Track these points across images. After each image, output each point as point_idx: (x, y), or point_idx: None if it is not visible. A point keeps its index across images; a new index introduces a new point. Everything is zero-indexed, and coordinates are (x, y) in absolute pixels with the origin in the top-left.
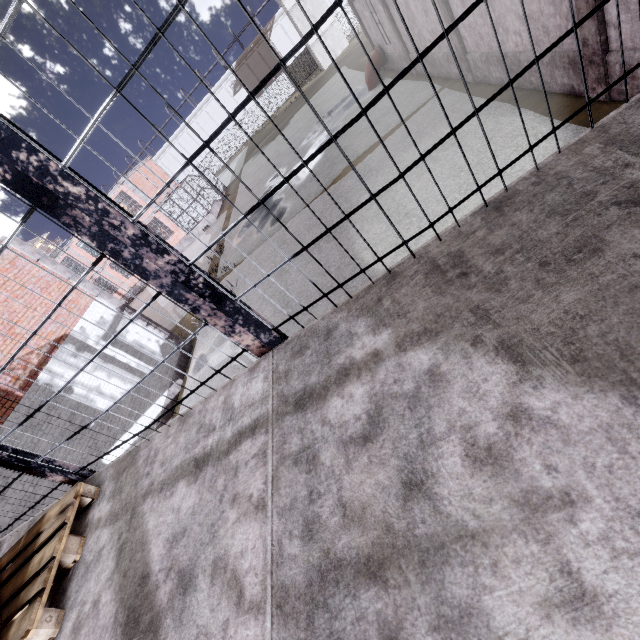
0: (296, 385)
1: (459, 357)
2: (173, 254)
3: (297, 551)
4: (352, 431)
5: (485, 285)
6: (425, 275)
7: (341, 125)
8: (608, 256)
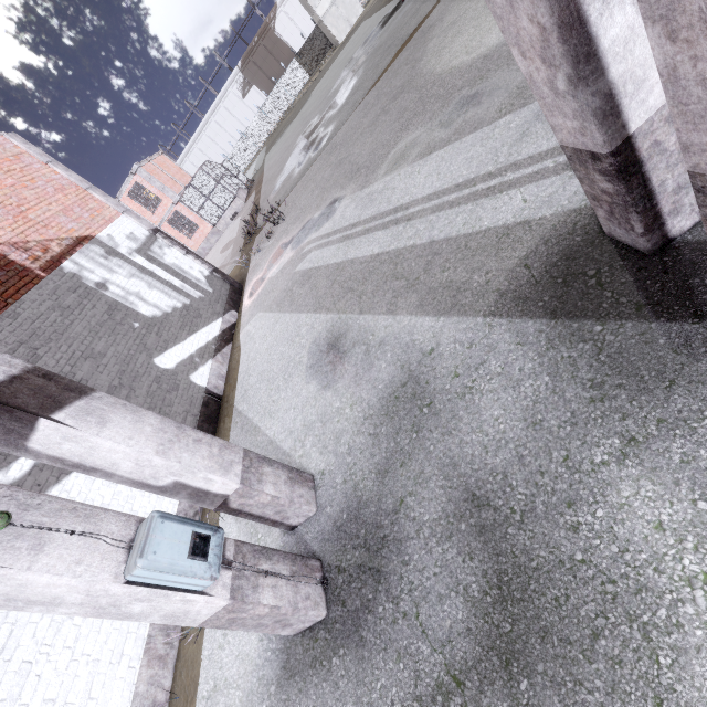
0: None
1: None
2: None
3: None
4: None
5: None
6: None
7: (377, 42)
8: None
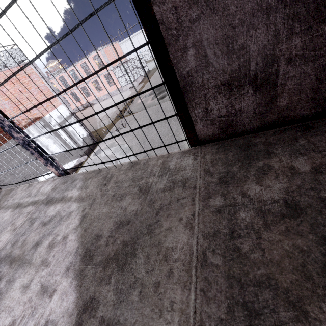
0: (53, 195)
1: (77, 212)
2: (22, 134)
3: (8, 248)
4: (45, 220)
5: (103, 192)
6: (102, 177)
7: None
8: (120, 203)
